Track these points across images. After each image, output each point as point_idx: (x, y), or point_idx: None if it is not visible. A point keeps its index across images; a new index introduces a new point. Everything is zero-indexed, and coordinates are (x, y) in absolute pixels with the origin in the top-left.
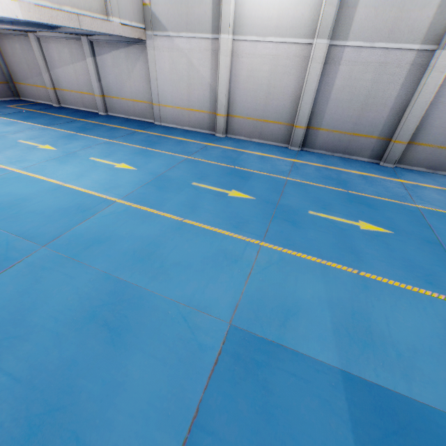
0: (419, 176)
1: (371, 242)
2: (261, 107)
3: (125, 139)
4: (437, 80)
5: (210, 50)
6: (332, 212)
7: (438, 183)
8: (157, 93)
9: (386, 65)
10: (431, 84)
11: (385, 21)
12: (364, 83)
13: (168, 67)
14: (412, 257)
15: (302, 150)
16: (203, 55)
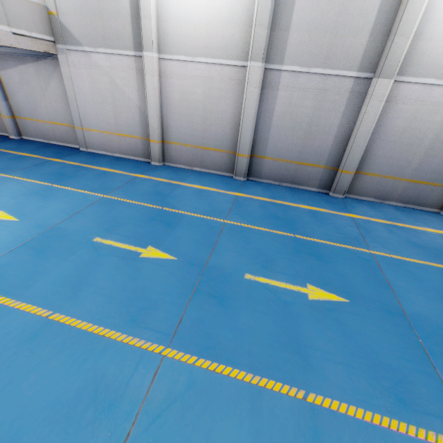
0: (369, 208)
1: (323, 324)
2: (199, 133)
3: (28, 172)
4: (377, 109)
5: (134, 69)
6: (274, 273)
7: (389, 216)
8: (78, 115)
9: (325, 91)
10: (372, 113)
11: (319, 46)
12: (305, 110)
13: (87, 86)
14: (375, 346)
15: (248, 179)
16: (127, 74)
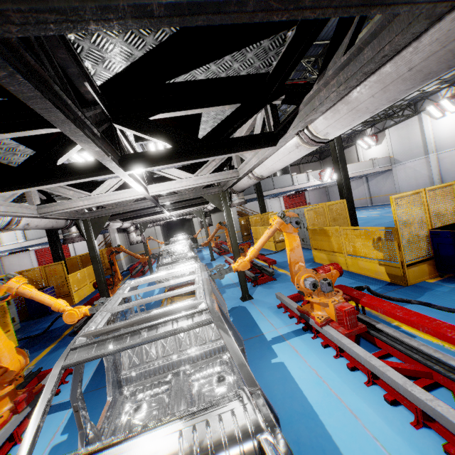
0: None
1: None
2: None
3: (379, 208)
4: None
5: (424, 162)
6: None
7: None
8: (398, 188)
9: None
10: None
11: None
12: None
13: (403, 175)
14: None
15: None
16: (421, 165)
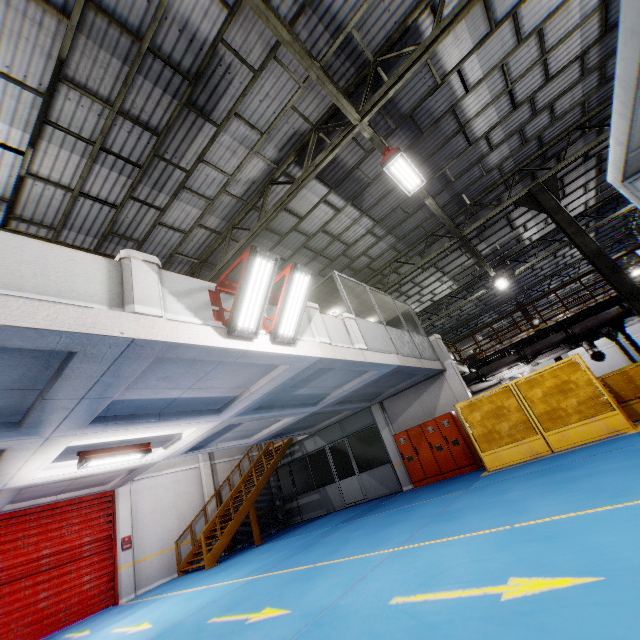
0: None
1: None
2: None
3: None
4: None
5: None
6: None
7: None
8: None
9: None
10: None
11: (634, 328)
12: None
13: None
14: None
15: None
16: None
